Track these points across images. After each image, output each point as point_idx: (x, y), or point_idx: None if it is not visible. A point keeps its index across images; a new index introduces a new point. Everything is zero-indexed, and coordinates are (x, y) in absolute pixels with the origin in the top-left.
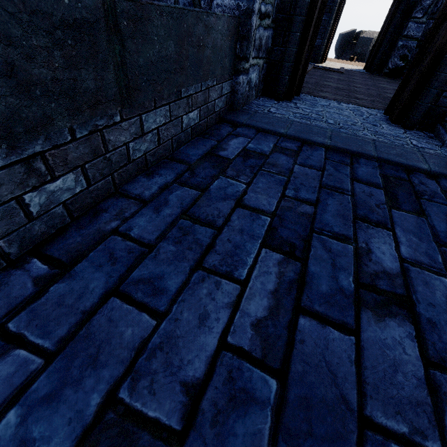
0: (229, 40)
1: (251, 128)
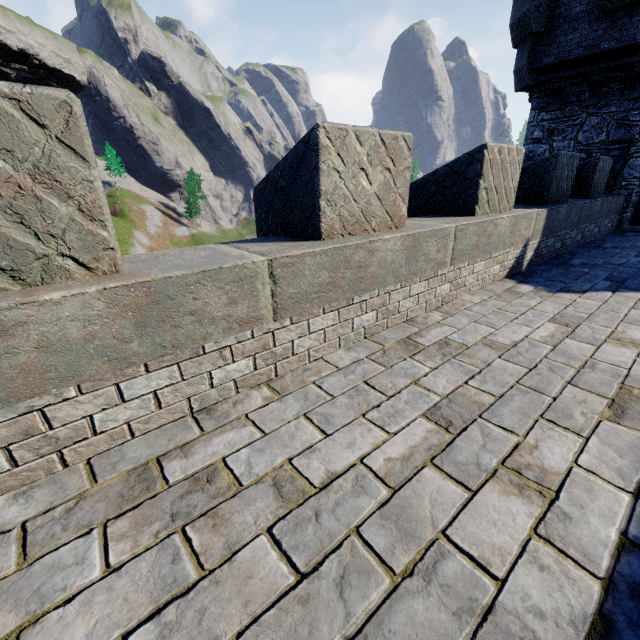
0: (623, 202)
1: (632, 232)
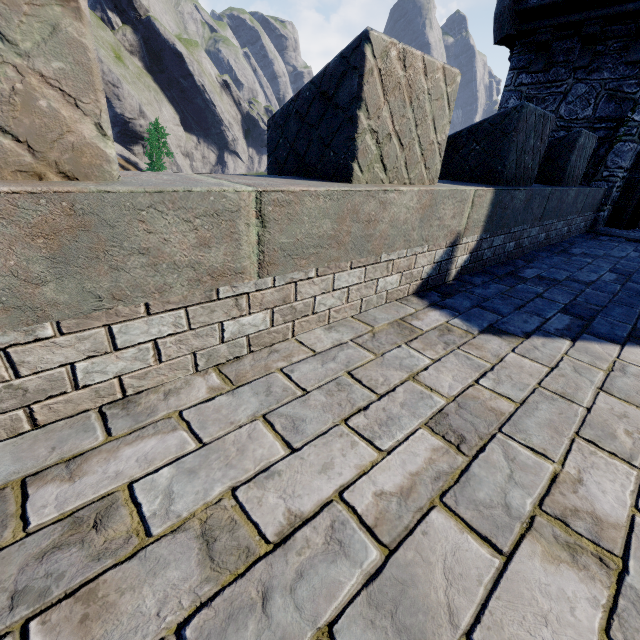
0: (601, 197)
1: (607, 235)
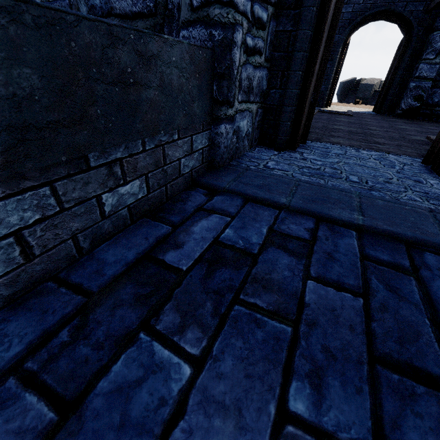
0: (197, 78)
1: (237, 194)
